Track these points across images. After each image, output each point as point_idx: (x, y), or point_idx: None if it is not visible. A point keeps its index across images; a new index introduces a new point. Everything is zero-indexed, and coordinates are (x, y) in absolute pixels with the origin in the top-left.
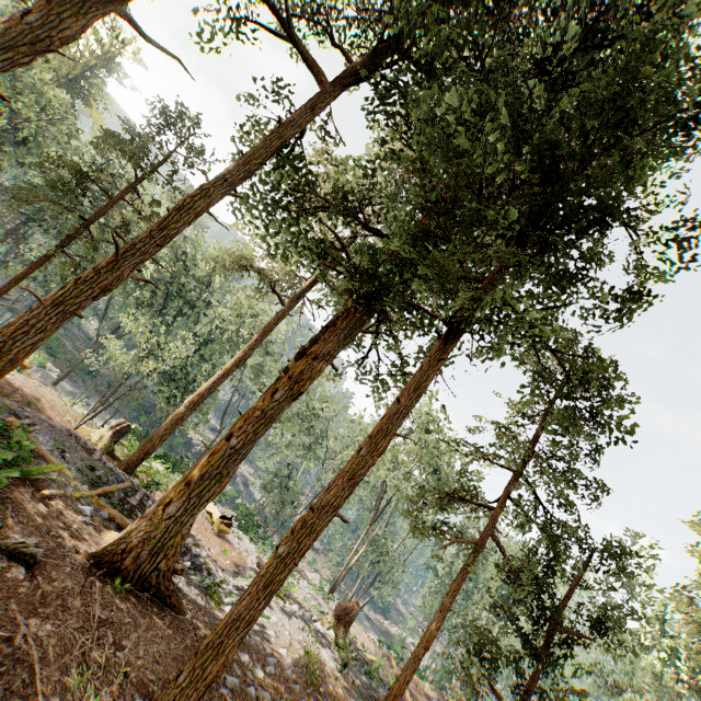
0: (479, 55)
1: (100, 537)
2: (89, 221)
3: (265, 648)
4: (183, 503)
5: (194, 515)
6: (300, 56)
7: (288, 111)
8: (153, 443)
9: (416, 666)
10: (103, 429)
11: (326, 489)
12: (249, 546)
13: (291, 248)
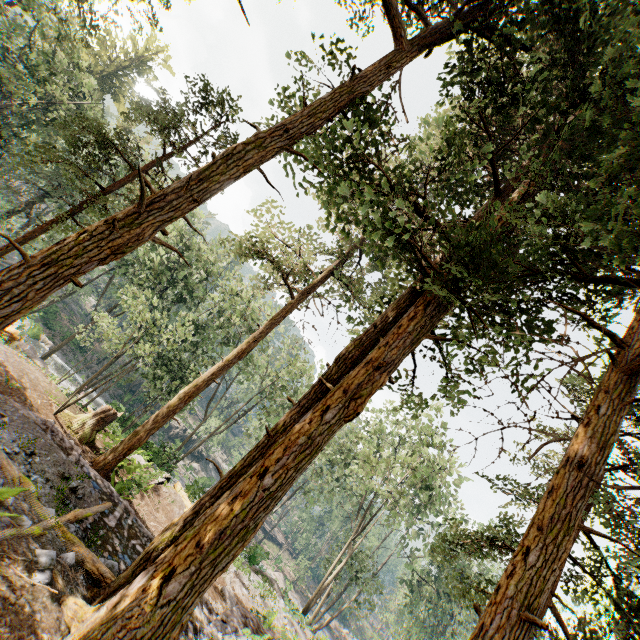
0: (590, 23)
1: (58, 609)
2: (104, 188)
3: None
4: (190, 576)
5: (202, 591)
6: (384, 3)
7: (358, 69)
8: (140, 436)
9: None
10: (86, 416)
11: (478, 631)
12: None
13: (377, 217)
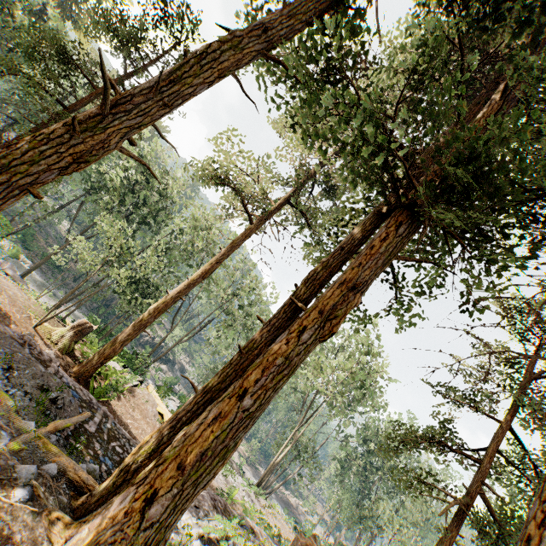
0: None
1: (40, 524)
2: (67, 108)
3: None
4: (172, 498)
5: (184, 509)
6: None
7: None
8: (114, 347)
9: None
10: (64, 328)
11: None
12: None
13: (369, 126)
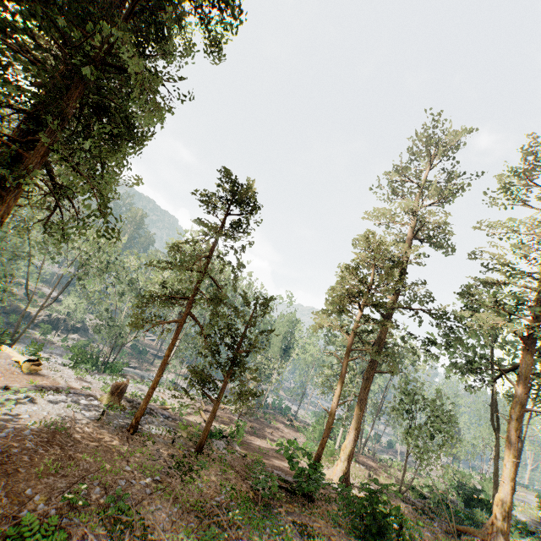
0: None
1: None
2: None
3: (9, 426)
4: None
5: None
6: None
7: None
8: None
9: (148, 400)
10: None
11: None
12: (69, 373)
13: None
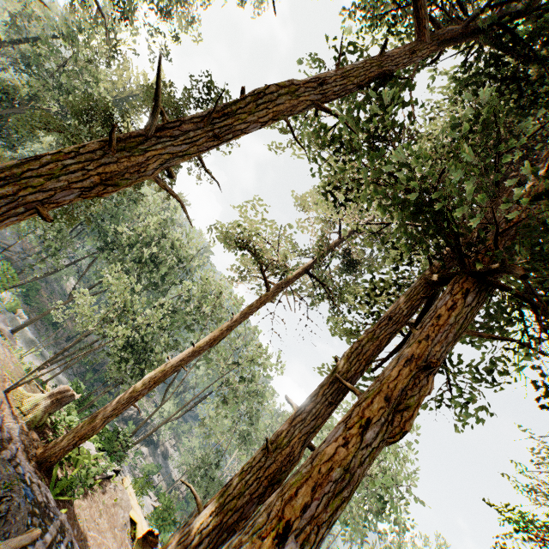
0: None
1: None
2: None
3: None
4: None
5: None
6: None
7: None
8: (95, 424)
9: None
10: (41, 395)
11: None
12: None
13: (452, 168)
